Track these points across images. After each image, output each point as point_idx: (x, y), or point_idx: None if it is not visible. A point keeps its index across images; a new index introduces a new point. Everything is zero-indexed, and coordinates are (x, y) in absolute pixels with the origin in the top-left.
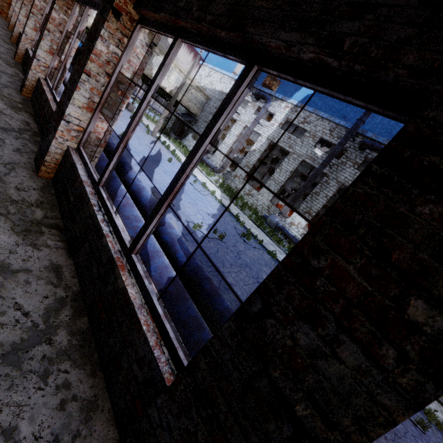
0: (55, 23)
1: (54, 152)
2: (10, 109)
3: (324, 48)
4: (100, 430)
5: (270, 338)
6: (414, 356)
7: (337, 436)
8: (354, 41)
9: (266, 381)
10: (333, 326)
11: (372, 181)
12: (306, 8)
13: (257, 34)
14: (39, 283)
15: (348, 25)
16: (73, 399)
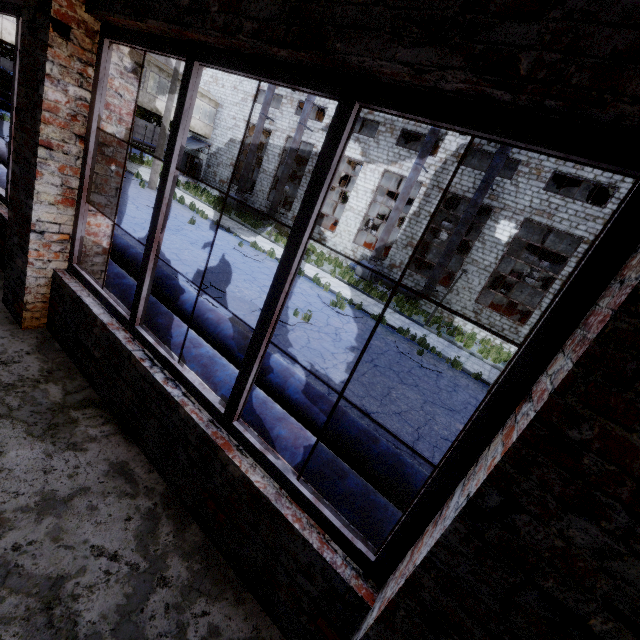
0: None
1: (35, 286)
2: None
3: (485, 74)
4: None
5: (528, 540)
6: None
7: None
8: (536, 59)
9: (536, 594)
10: (624, 516)
11: None
12: (433, 2)
13: (352, 54)
14: (109, 502)
15: (519, 31)
16: None
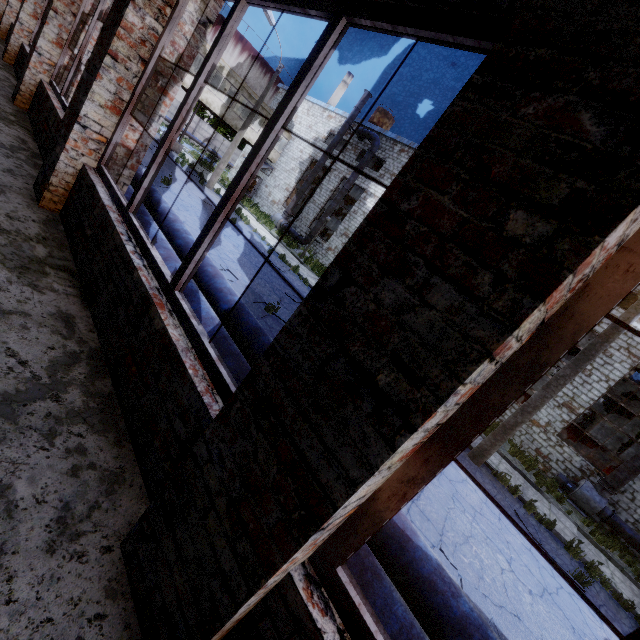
0: (66, 0)
1: (63, 171)
2: None
3: None
4: (128, 507)
5: (350, 309)
6: (512, 273)
7: (424, 392)
8: None
9: (344, 360)
10: (424, 271)
11: (473, 94)
12: None
13: None
14: (42, 331)
15: None
16: (89, 466)
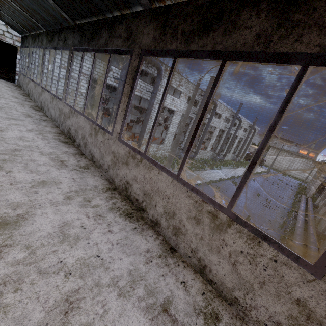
0: None
1: None
2: None
3: None
4: None
5: None
6: None
7: None
8: None
9: None
10: None
11: None
12: None
13: None
14: None
15: None
16: None
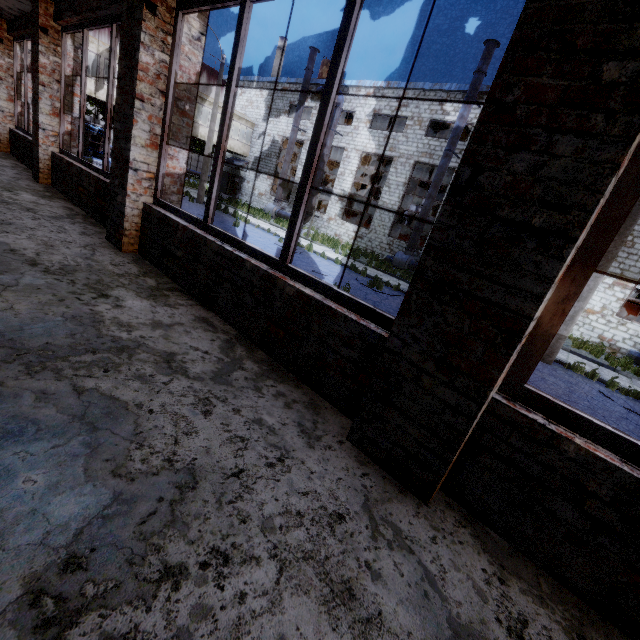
0: (47, 71)
1: (131, 215)
2: (42, 198)
3: None
4: (333, 419)
5: (489, 189)
6: (618, 106)
7: (575, 213)
8: None
9: (498, 225)
10: (544, 135)
11: None
12: None
13: None
14: (198, 331)
15: None
16: (293, 402)
